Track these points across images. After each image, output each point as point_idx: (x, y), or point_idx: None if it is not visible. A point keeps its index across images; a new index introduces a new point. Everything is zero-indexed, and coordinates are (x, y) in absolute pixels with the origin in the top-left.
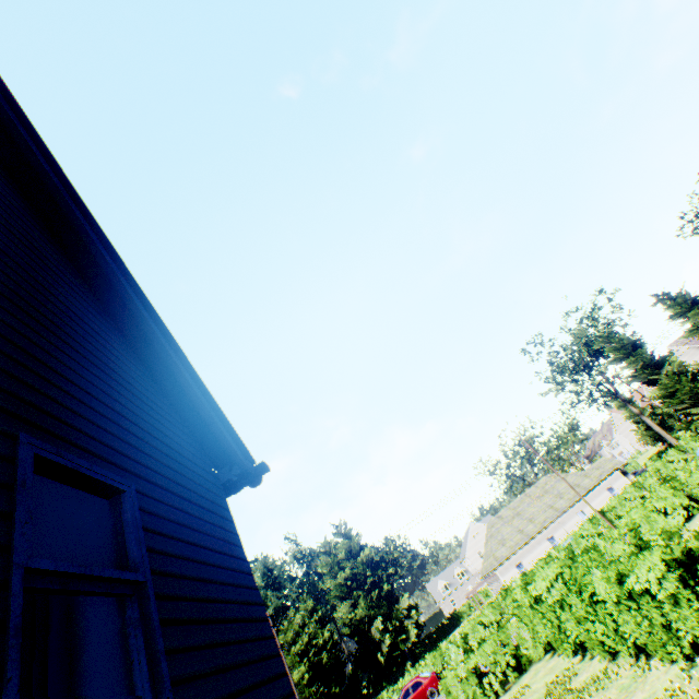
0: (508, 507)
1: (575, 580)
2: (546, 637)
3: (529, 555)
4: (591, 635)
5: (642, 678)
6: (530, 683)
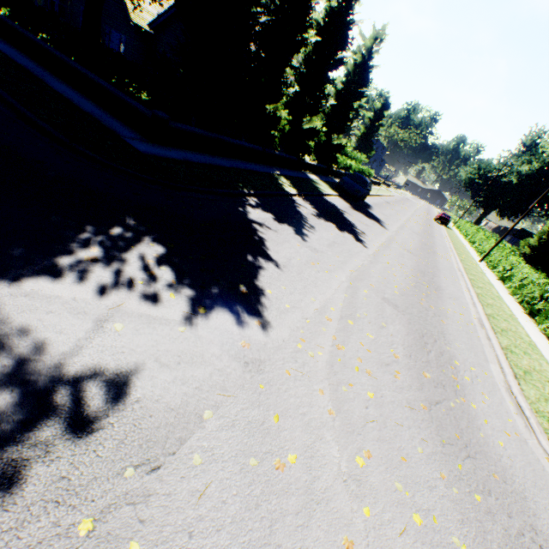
0: None
1: None
2: None
3: None
4: None
5: None
6: None
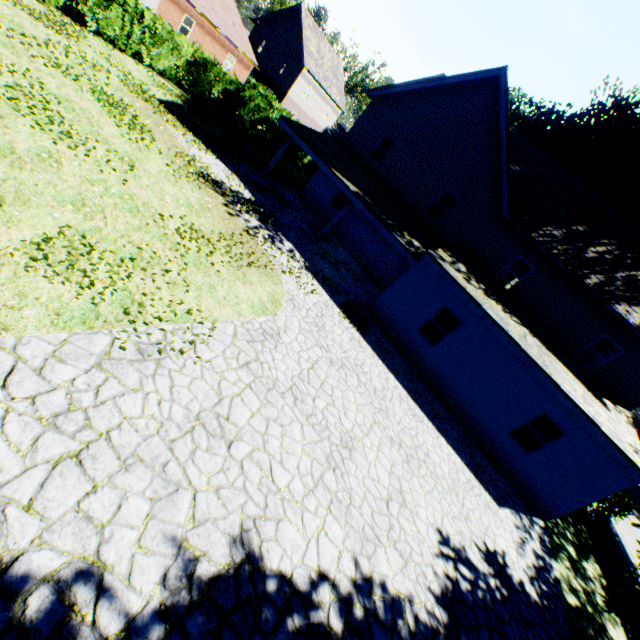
0: None
1: None
2: None
3: None
4: None
5: (116, 54)
6: None
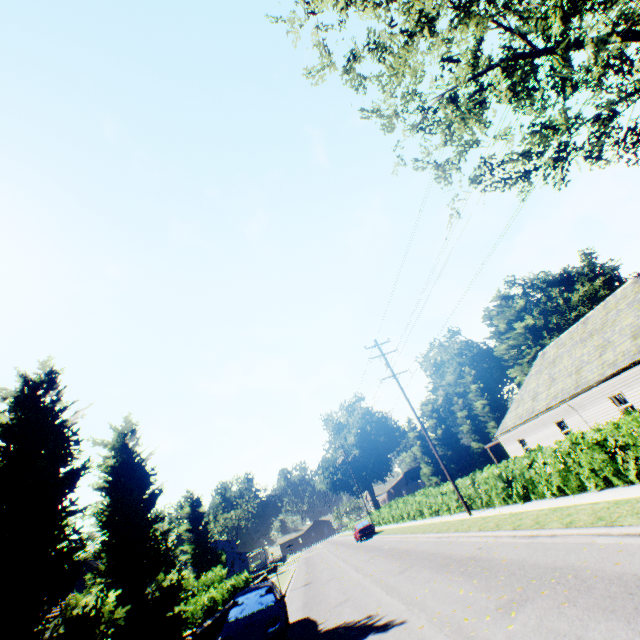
0: (556, 341)
1: None
2: None
3: (531, 435)
4: None
5: None
6: None
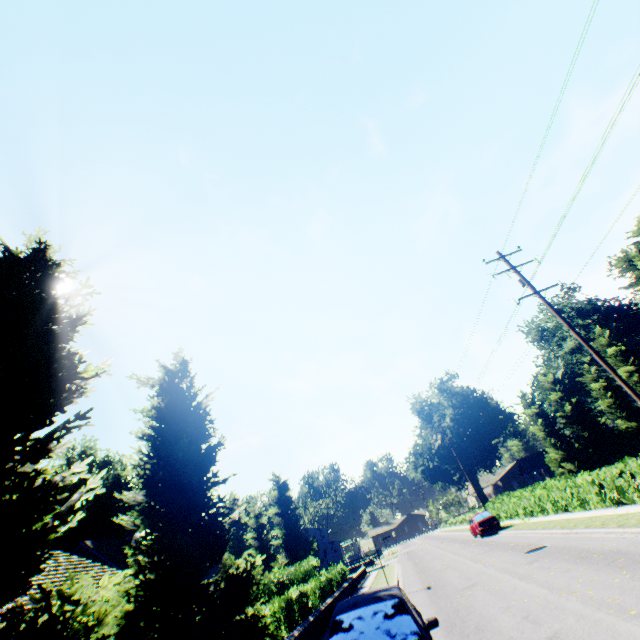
0: None
1: None
2: None
3: None
4: None
5: None
6: None
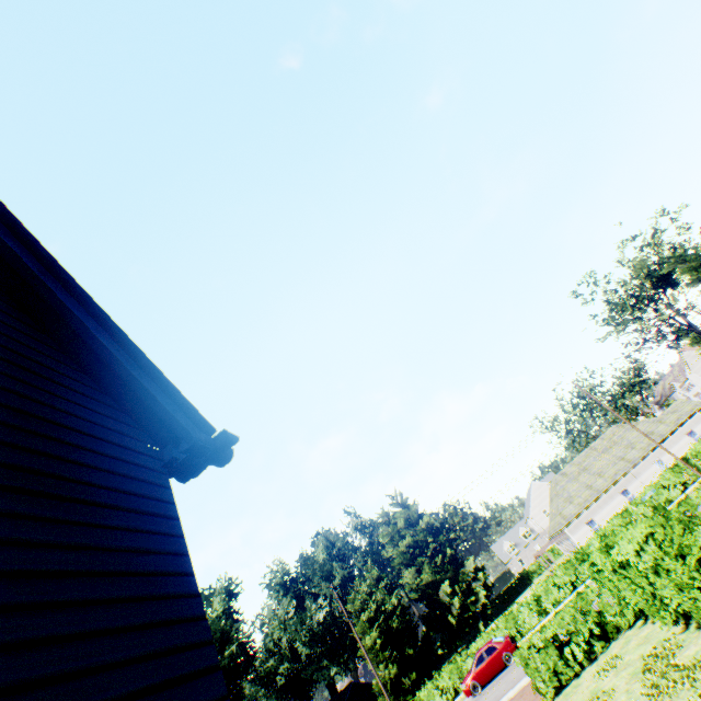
0: (572, 463)
1: (671, 541)
2: (636, 604)
3: (600, 511)
4: (698, 604)
5: None
6: (620, 653)
